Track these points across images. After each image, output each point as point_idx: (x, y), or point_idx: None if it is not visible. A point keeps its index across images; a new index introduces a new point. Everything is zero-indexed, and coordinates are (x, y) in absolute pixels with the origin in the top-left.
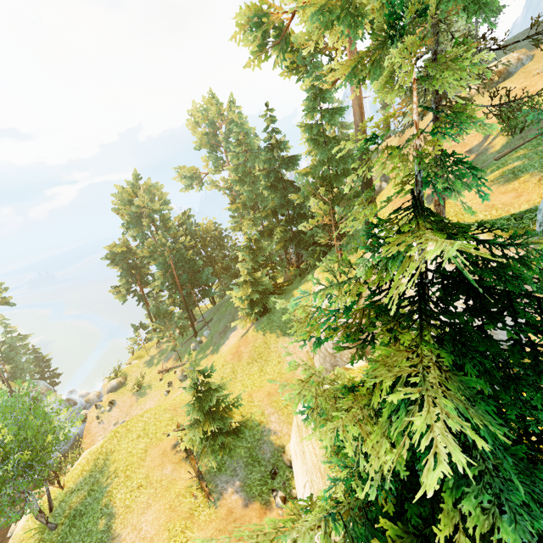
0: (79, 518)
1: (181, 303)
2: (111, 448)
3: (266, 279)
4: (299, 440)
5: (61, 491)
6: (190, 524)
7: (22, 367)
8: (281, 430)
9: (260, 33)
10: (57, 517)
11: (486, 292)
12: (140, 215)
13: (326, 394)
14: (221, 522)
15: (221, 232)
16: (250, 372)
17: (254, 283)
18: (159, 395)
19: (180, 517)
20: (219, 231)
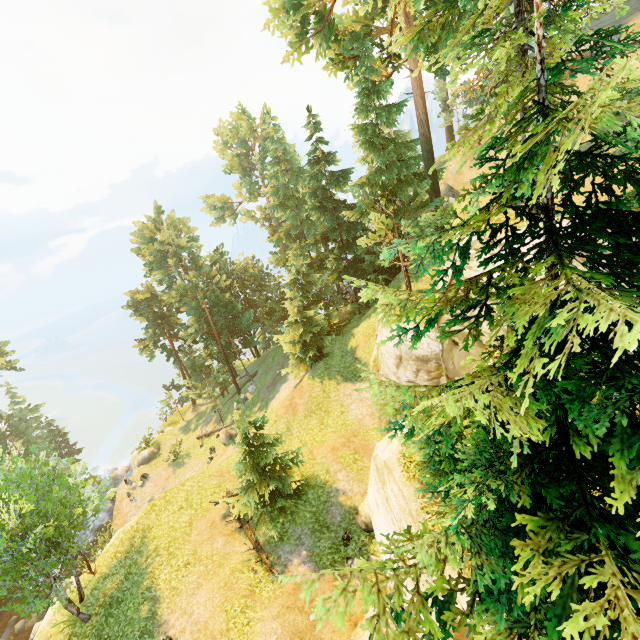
0: (116, 606)
1: (219, 355)
2: (149, 524)
3: (320, 317)
4: (380, 486)
5: (92, 578)
6: (251, 603)
7: (35, 442)
8: (351, 489)
9: (298, 18)
10: (89, 608)
11: (635, 220)
12: (165, 255)
13: (427, 390)
14: (289, 597)
15: (262, 270)
16: (308, 426)
17: (306, 323)
18: (200, 464)
19: (238, 595)
20: (259, 269)
